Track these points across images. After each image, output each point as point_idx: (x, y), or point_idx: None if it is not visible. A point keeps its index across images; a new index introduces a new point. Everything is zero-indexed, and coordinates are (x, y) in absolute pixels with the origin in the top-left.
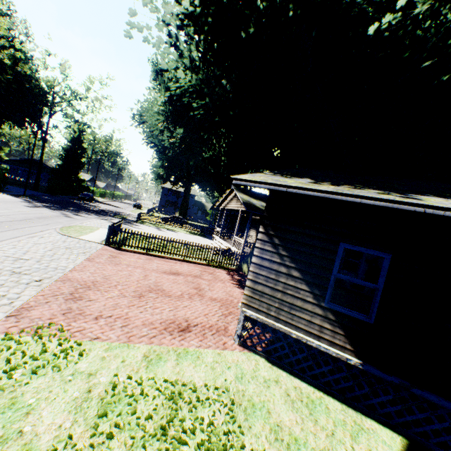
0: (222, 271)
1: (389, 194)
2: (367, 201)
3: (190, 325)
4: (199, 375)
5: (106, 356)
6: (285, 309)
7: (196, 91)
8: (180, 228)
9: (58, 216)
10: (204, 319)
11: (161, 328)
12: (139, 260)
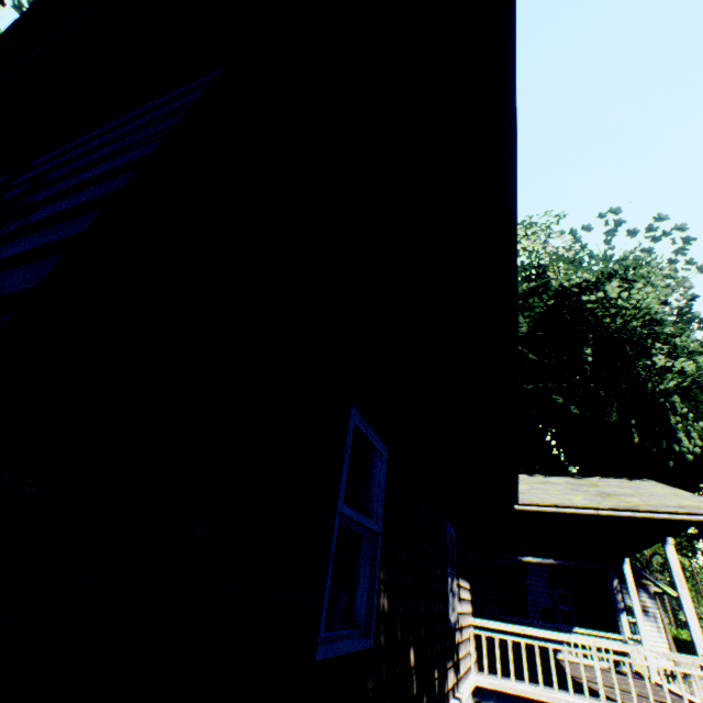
0: None
1: None
2: None
3: None
4: None
5: None
6: None
7: None
8: None
9: None
10: None
11: None
12: None
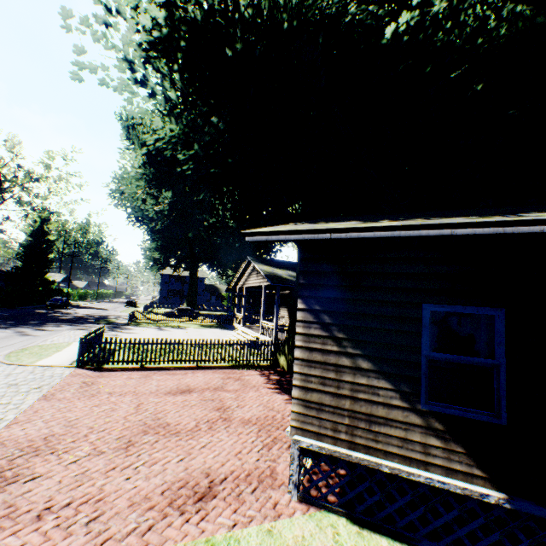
0: (252, 372)
1: (486, 218)
2: (462, 230)
3: (214, 483)
4: None
5: None
6: (361, 426)
7: (181, 143)
8: (190, 322)
9: (8, 337)
10: (236, 463)
11: (164, 504)
12: (129, 381)
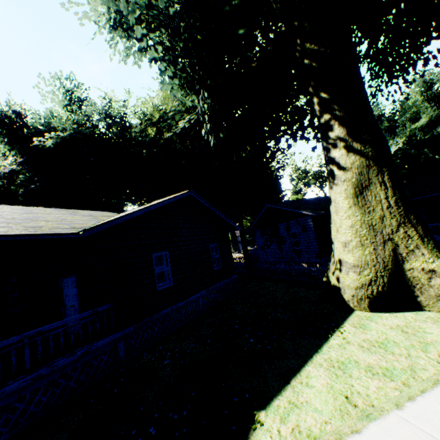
0: None
1: None
2: None
3: None
4: None
5: None
6: None
7: None
8: None
9: None
10: None
11: None
12: None
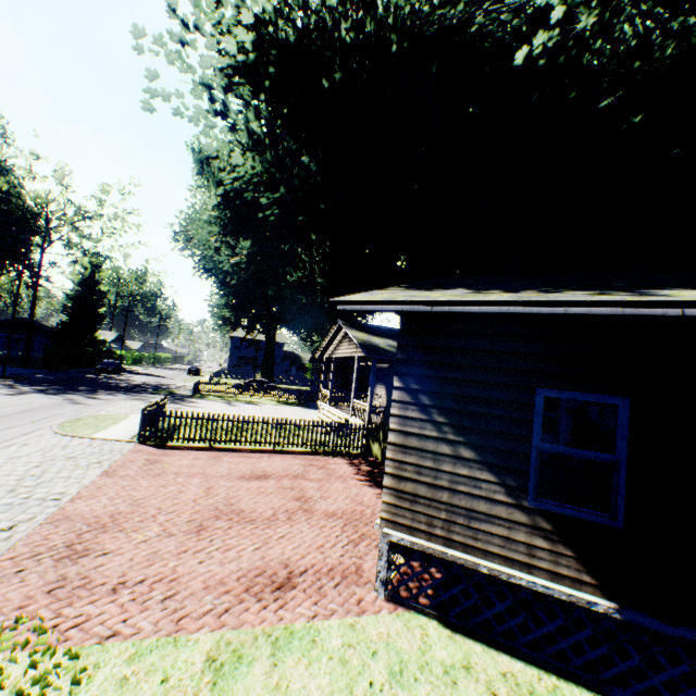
0: (339, 461)
1: (609, 294)
2: (576, 309)
3: (293, 574)
4: (318, 683)
5: (130, 676)
6: (459, 521)
7: (264, 182)
8: (265, 398)
9: (59, 404)
10: (318, 557)
11: (240, 590)
12: (197, 461)
